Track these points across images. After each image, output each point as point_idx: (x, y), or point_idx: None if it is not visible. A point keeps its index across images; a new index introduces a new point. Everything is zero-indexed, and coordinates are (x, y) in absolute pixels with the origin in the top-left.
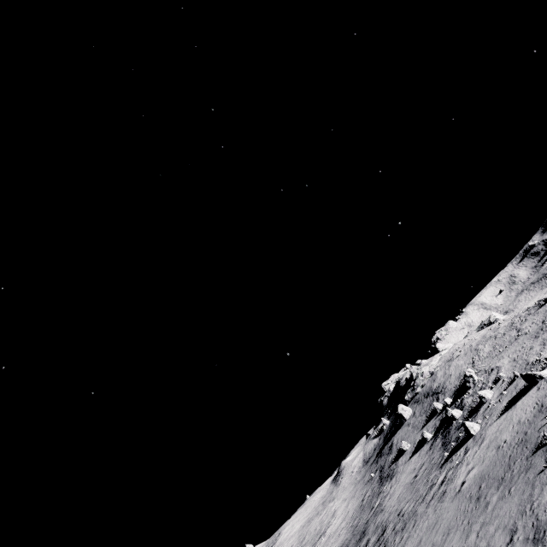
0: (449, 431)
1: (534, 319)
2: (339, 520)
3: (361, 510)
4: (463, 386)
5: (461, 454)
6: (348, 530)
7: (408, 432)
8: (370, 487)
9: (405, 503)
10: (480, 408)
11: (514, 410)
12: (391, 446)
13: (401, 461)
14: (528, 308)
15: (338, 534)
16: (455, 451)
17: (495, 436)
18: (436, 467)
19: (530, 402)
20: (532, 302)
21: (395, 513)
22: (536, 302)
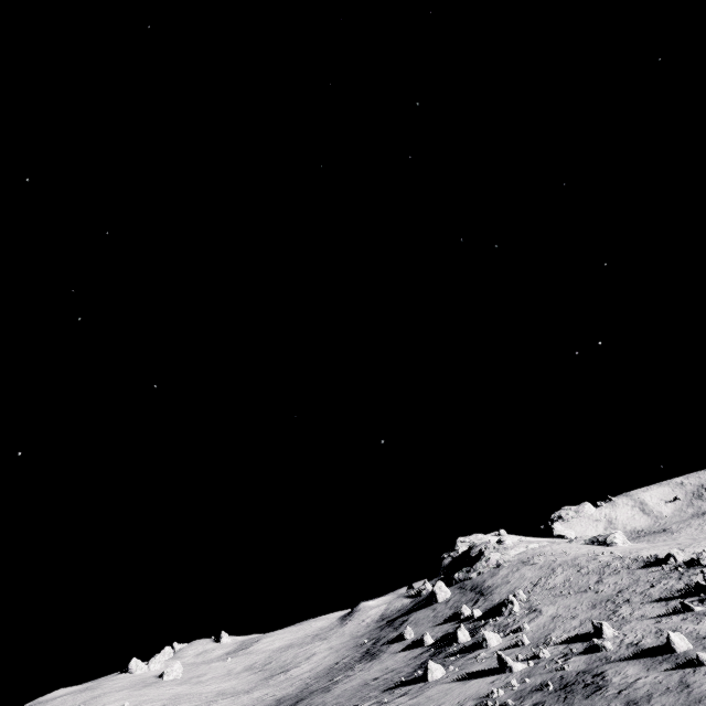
0: (442, 652)
1: (622, 579)
2: (308, 667)
3: (327, 673)
4: (501, 608)
5: (400, 693)
6: (301, 685)
7: (426, 619)
8: (353, 654)
9: (334, 703)
10: (475, 651)
11: (461, 686)
12: (404, 622)
13: (393, 647)
14: (638, 558)
15: (293, 683)
16: (405, 684)
17: (421, 702)
18: (386, 686)
19: (471, 690)
20: (652, 552)
21: (321, 705)
22: (651, 555)
